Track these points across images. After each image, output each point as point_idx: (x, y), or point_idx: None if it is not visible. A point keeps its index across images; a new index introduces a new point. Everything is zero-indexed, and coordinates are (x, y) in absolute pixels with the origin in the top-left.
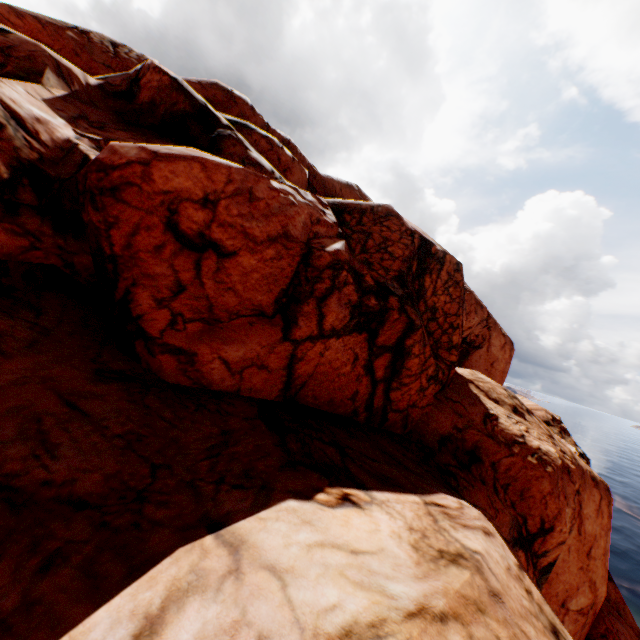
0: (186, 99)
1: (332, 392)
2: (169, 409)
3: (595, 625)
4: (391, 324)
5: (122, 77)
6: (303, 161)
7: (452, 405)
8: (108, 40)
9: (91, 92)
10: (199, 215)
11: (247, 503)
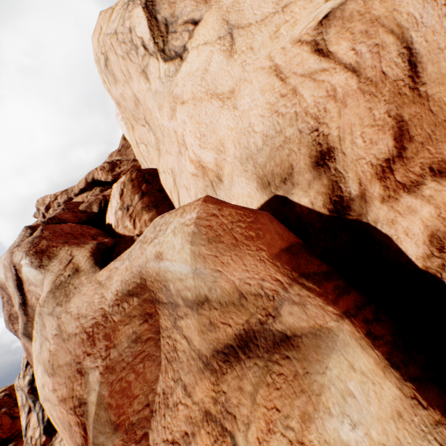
0: None
1: None
2: None
3: None
4: None
5: None
6: None
7: None
8: None
9: None
10: None
11: None
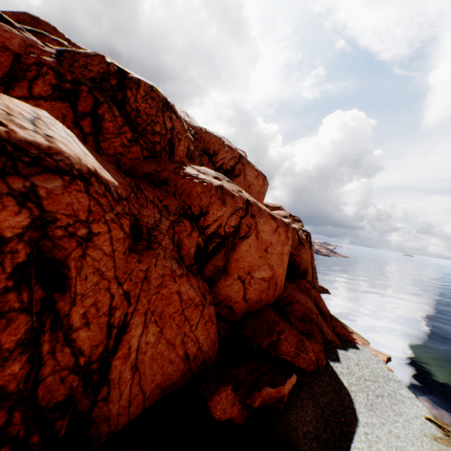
0: None
1: None
2: None
3: (283, 294)
4: (84, 99)
5: None
6: None
7: (157, 163)
8: None
9: None
10: None
11: None
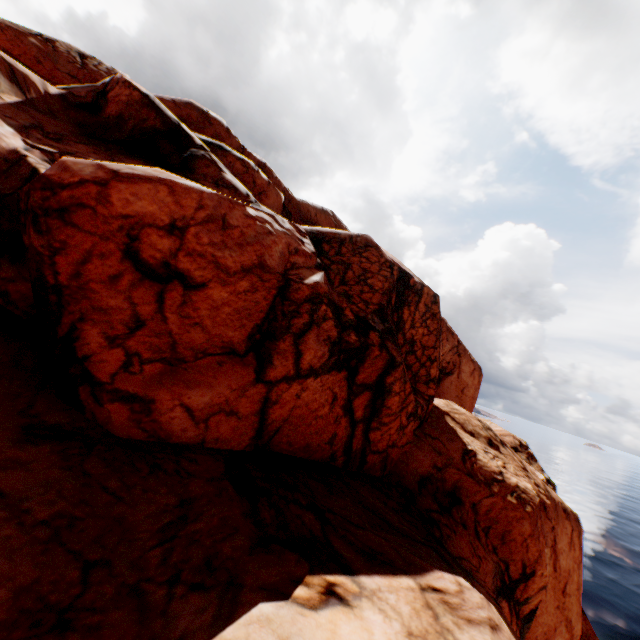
0: (157, 116)
1: (309, 436)
2: (115, 475)
3: None
4: (372, 361)
5: (88, 89)
6: (279, 185)
7: (431, 442)
8: (76, 51)
9: (50, 101)
10: (164, 242)
11: (208, 615)
